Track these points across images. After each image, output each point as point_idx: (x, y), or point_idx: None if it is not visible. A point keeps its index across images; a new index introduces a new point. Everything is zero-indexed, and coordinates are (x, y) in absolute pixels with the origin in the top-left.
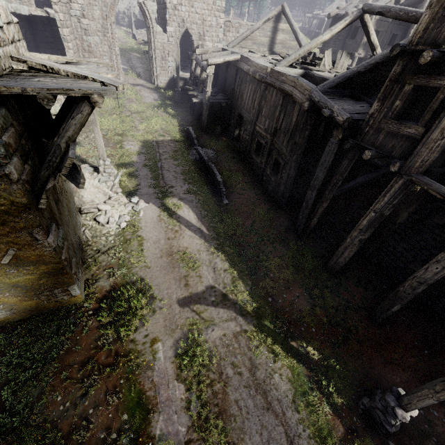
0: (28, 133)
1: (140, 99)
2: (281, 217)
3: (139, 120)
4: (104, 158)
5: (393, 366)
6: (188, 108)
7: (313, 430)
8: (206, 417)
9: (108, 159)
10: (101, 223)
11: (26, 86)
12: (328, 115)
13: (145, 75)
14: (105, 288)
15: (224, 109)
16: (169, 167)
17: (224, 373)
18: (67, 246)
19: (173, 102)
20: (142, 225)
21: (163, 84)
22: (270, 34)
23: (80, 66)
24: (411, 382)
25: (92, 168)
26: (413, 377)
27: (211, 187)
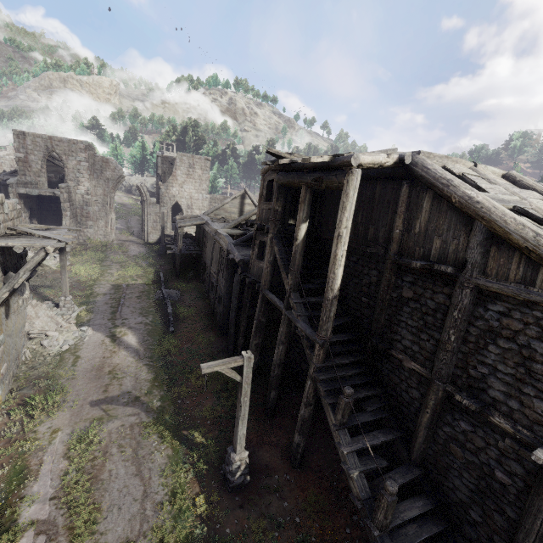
0: (2, 268)
1: (126, 252)
2: (221, 341)
3: (117, 268)
4: (66, 294)
5: (269, 446)
6: (171, 258)
7: (169, 487)
8: (77, 481)
9: (70, 296)
10: (45, 346)
11: (9, 242)
12: (231, 258)
13: (139, 233)
14: (26, 395)
15: (199, 259)
16: (130, 304)
17: (109, 451)
18: (3, 350)
19: (158, 254)
20: (83, 347)
21: (153, 240)
22: (238, 206)
23: (53, 231)
24: (279, 456)
25: (54, 304)
26: (282, 453)
27: (165, 319)
